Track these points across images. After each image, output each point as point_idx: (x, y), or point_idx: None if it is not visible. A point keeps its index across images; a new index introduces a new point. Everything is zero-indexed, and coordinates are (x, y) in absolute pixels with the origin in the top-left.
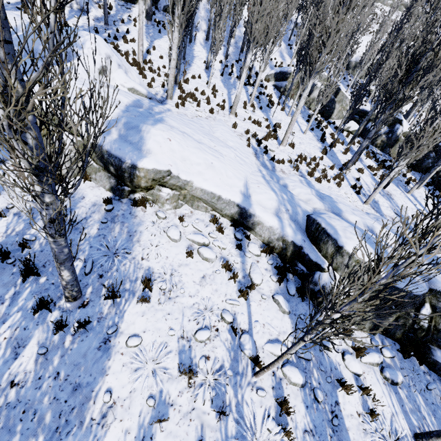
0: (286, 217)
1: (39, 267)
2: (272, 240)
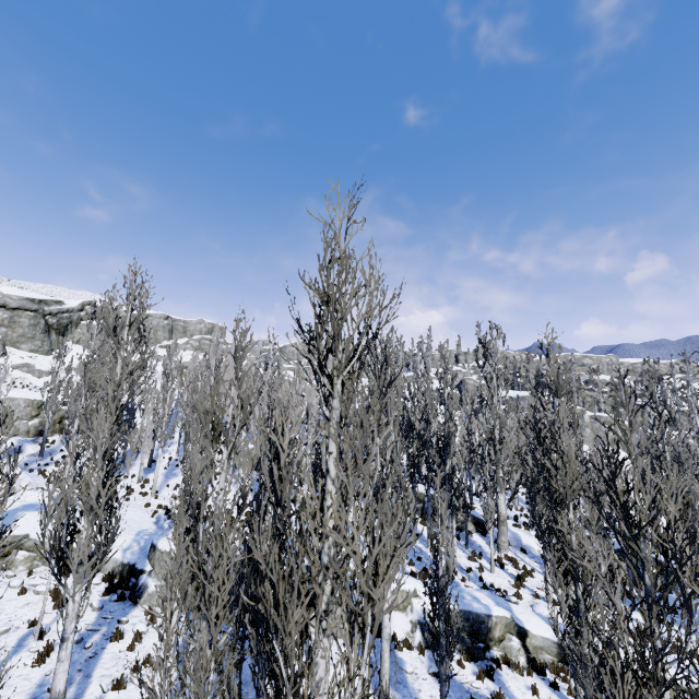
0: (136, 548)
1: None
2: (115, 569)
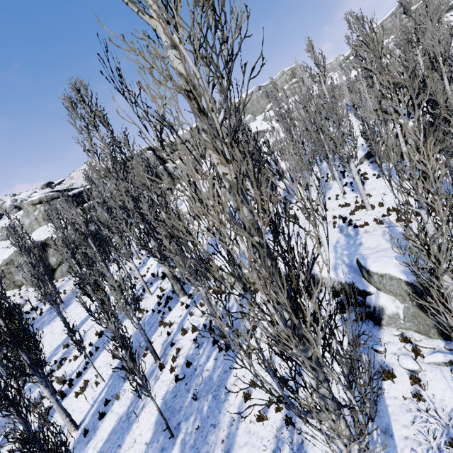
0: (343, 266)
1: (215, 329)
2: (334, 286)
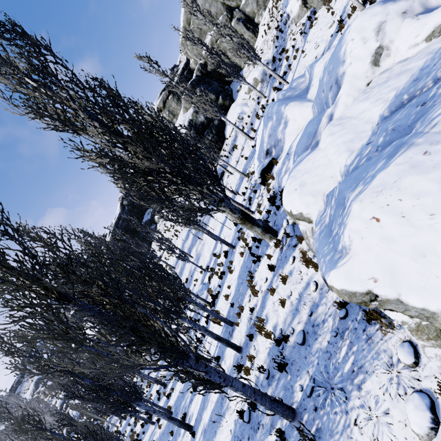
0: None
1: (290, 362)
2: None
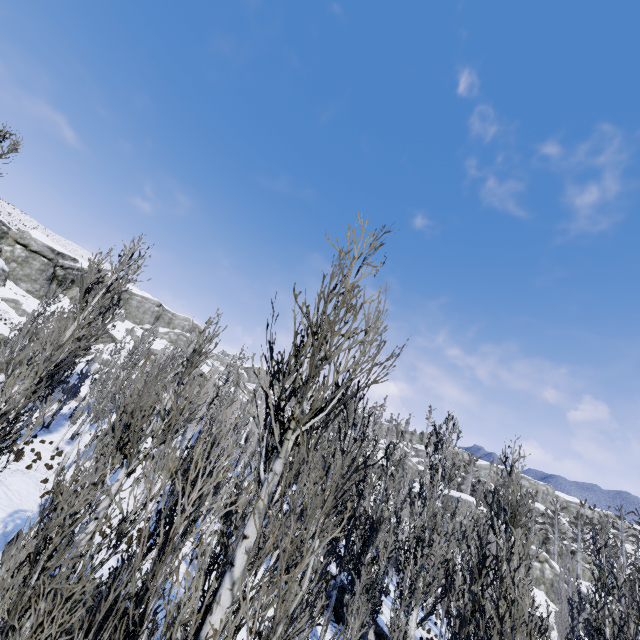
0: None
1: None
2: None
